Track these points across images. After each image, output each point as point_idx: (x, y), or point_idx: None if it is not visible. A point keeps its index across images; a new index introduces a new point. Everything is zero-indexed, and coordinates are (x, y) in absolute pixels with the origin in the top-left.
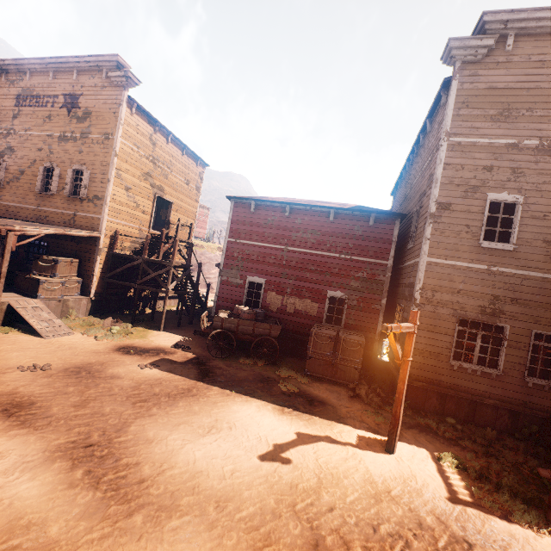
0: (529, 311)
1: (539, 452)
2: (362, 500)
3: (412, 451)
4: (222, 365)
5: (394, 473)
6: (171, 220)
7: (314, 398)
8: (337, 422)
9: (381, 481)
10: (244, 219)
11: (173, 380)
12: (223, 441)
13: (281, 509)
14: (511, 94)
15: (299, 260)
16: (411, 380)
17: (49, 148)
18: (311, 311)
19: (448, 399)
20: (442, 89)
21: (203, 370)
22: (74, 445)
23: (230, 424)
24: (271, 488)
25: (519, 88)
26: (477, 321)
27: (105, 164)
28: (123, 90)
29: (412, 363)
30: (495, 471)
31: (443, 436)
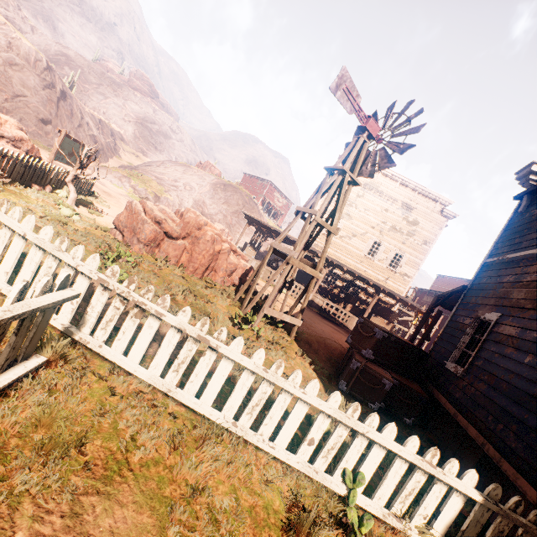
0: None
1: None
2: None
3: None
4: None
5: None
6: None
7: None
8: None
9: None
10: None
11: None
12: None
13: None
14: None
15: None
16: None
17: (380, 230)
18: None
19: None
20: None
21: None
22: None
23: None
24: None
25: None
26: None
27: (419, 258)
28: (446, 221)
29: None
30: None
31: None
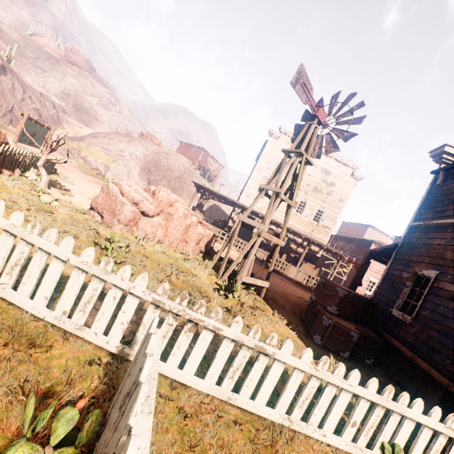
0: None
1: None
2: None
3: None
4: None
5: None
6: None
7: None
8: None
9: None
10: None
11: None
12: None
13: None
14: None
15: None
16: None
17: (305, 191)
18: None
19: None
20: None
21: None
22: None
23: None
24: None
25: None
26: None
27: (336, 213)
28: (355, 182)
29: None
30: None
31: None
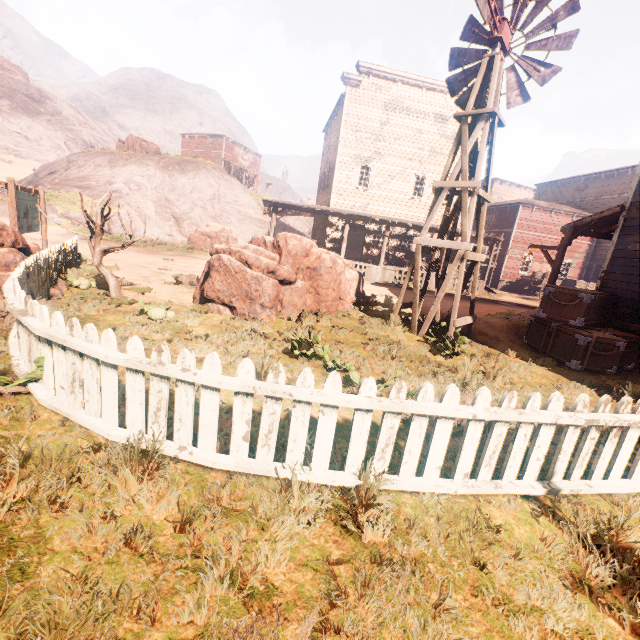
0: None
1: None
2: None
3: None
4: None
5: None
6: None
7: None
8: None
9: None
10: (526, 218)
11: None
12: None
13: None
14: None
15: (552, 243)
16: None
17: (419, 160)
18: None
19: None
20: None
21: None
22: None
23: None
24: None
25: None
26: None
27: None
28: None
29: None
30: None
31: None
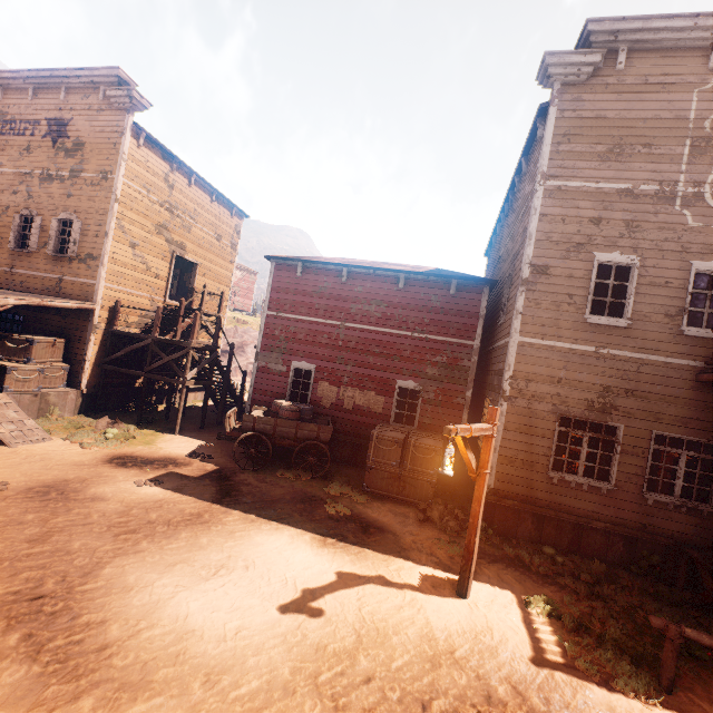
0: (648, 406)
1: (661, 591)
2: (414, 665)
3: (493, 594)
4: (252, 480)
5: (464, 626)
6: (196, 288)
7: (371, 523)
8: (397, 555)
9: (444, 637)
10: (289, 287)
11: (179, 501)
12: (233, 586)
13: (298, 682)
14: (624, 125)
15: (359, 340)
16: (499, 498)
17: (27, 190)
18: (375, 406)
19: (546, 521)
20: (537, 118)
21: (224, 487)
22: (16, 597)
23: (247, 562)
24: (289, 652)
25: (634, 117)
26: (583, 419)
27: (102, 211)
28: (126, 115)
29: (501, 475)
30: (600, 618)
31: (538, 571)
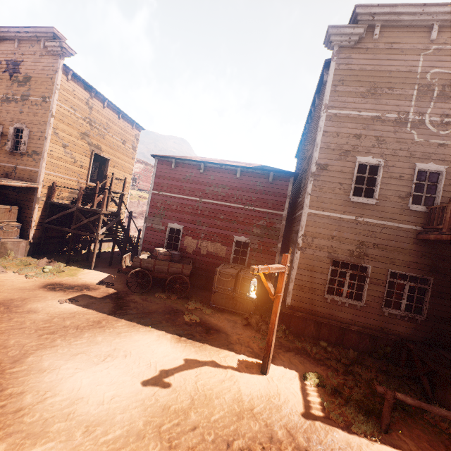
0: (386, 254)
1: (390, 369)
2: (226, 418)
3: (284, 371)
4: (138, 299)
5: (262, 392)
6: (108, 175)
7: (212, 327)
8: (226, 347)
9: (248, 400)
10: (166, 175)
11: (87, 313)
12: (114, 368)
13: (147, 430)
14: (377, 75)
15: (211, 210)
16: (294, 311)
17: None
18: (220, 253)
19: (322, 326)
20: (324, 69)
21: (119, 304)
22: None
23: (126, 353)
24: (144, 411)
25: (383, 70)
26: (346, 262)
27: (43, 123)
28: (59, 59)
29: (295, 297)
30: (349, 386)
31: (315, 357)
